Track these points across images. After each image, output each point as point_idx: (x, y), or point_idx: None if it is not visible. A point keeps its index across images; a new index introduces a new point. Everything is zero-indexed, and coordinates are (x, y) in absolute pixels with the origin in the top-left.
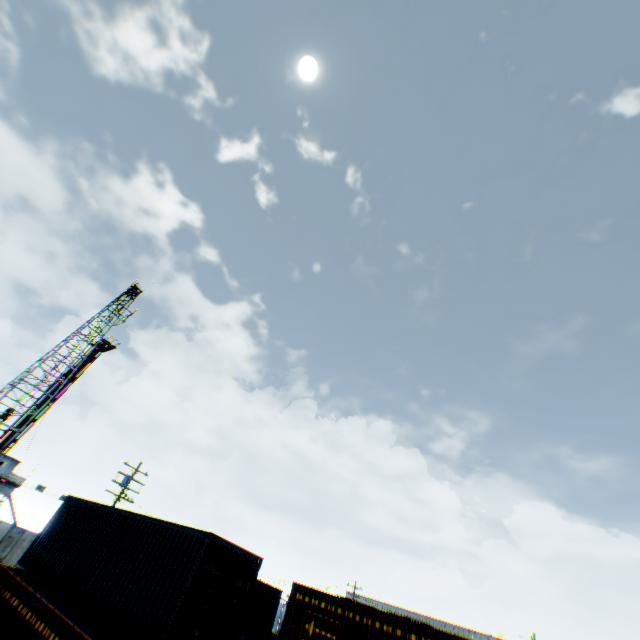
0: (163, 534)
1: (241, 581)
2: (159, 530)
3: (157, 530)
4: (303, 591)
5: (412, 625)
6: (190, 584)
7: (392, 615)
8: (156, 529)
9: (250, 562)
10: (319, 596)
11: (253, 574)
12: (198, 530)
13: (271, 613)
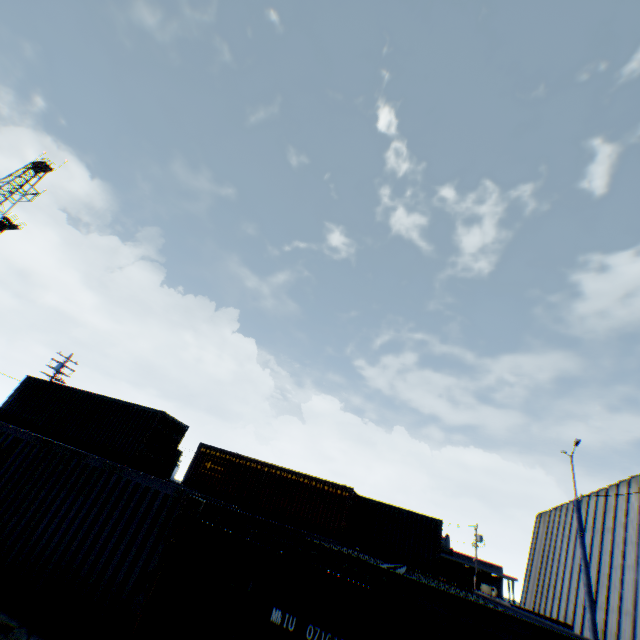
0: (127, 409)
1: (176, 436)
2: (123, 407)
3: (122, 407)
4: (206, 448)
5: (267, 464)
6: (151, 434)
7: (257, 460)
8: (121, 406)
9: (182, 428)
10: (216, 450)
11: (183, 434)
12: (153, 409)
13: (173, 465)
